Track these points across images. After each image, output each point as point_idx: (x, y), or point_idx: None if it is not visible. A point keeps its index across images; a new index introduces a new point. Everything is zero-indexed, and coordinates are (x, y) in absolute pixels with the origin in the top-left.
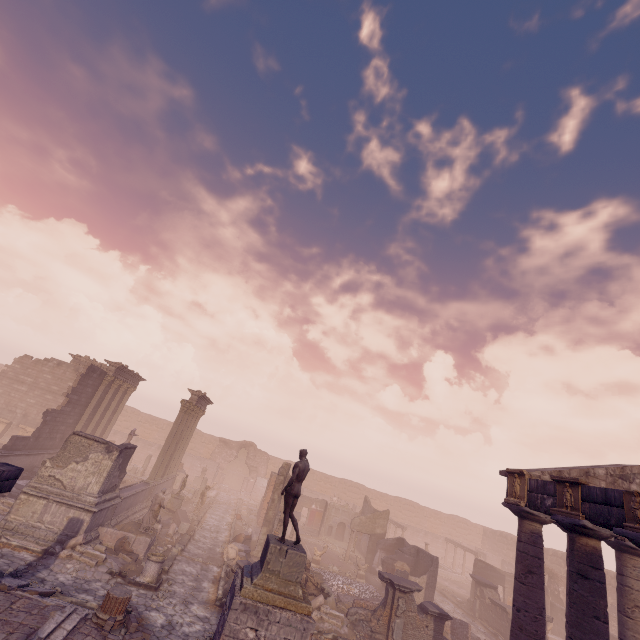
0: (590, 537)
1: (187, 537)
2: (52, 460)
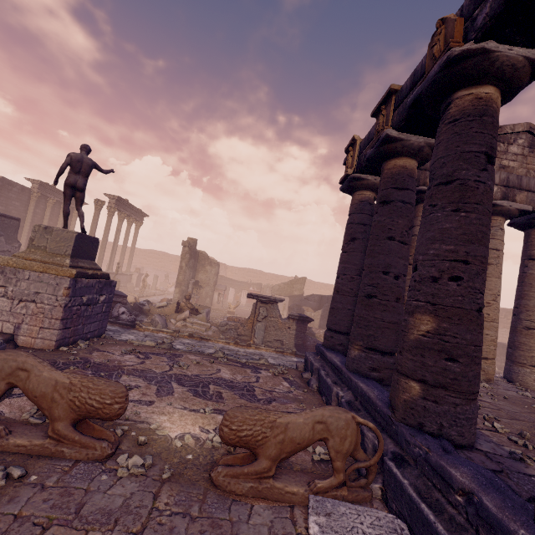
0: (400, 156)
1: None
2: None
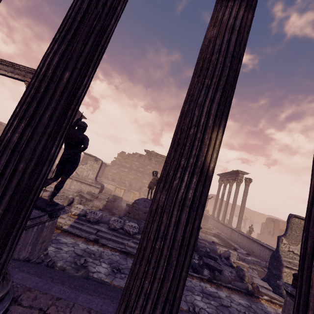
0: None
1: None
2: (285, 238)
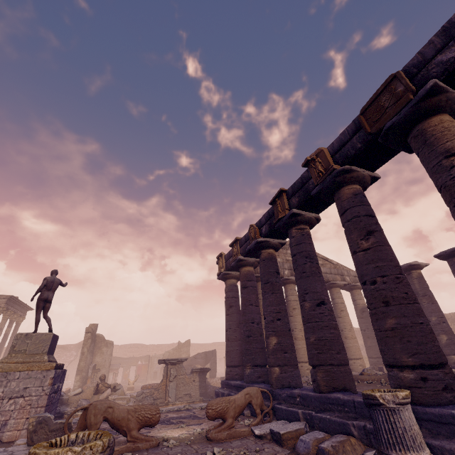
0: (246, 266)
1: None
2: None
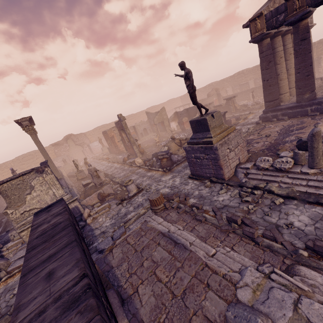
0: (306, 19)
1: (109, 176)
2: (9, 208)
